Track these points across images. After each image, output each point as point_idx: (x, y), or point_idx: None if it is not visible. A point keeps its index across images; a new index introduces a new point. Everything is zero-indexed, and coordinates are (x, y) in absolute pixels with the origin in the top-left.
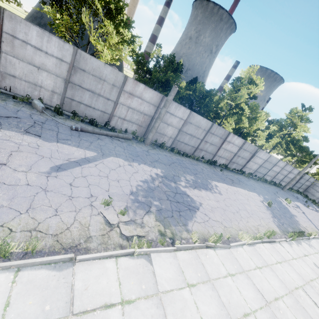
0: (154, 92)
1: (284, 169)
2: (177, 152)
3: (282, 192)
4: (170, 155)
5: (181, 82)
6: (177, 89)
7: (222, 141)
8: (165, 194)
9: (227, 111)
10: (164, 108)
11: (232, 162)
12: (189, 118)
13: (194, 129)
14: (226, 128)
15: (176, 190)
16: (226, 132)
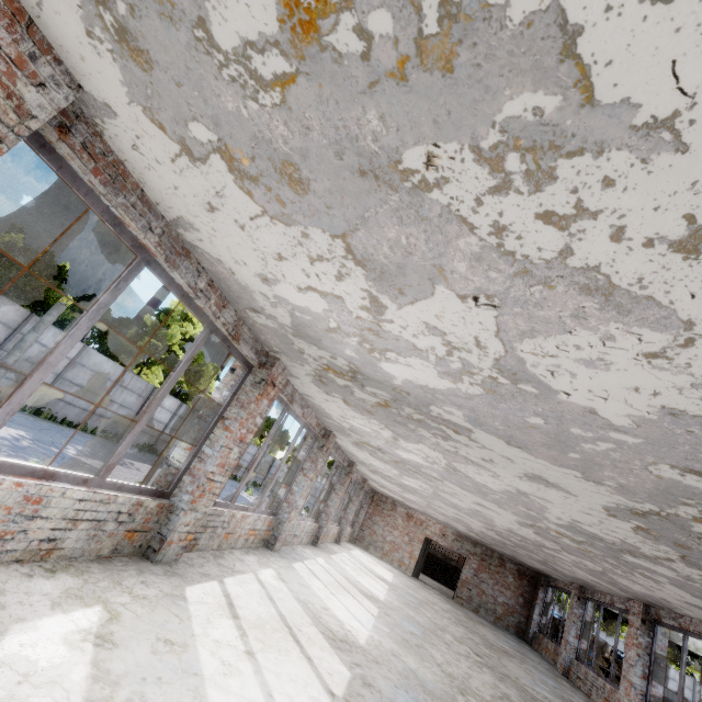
0: (13, 304)
1: (246, 451)
2: (48, 418)
3: (245, 487)
4: (36, 420)
5: (60, 296)
6: (65, 308)
7: (142, 402)
8: (46, 455)
9: (150, 355)
10: (34, 333)
11: (162, 441)
12: (80, 357)
13: (89, 376)
14: (150, 382)
15: (63, 455)
16: (150, 387)
